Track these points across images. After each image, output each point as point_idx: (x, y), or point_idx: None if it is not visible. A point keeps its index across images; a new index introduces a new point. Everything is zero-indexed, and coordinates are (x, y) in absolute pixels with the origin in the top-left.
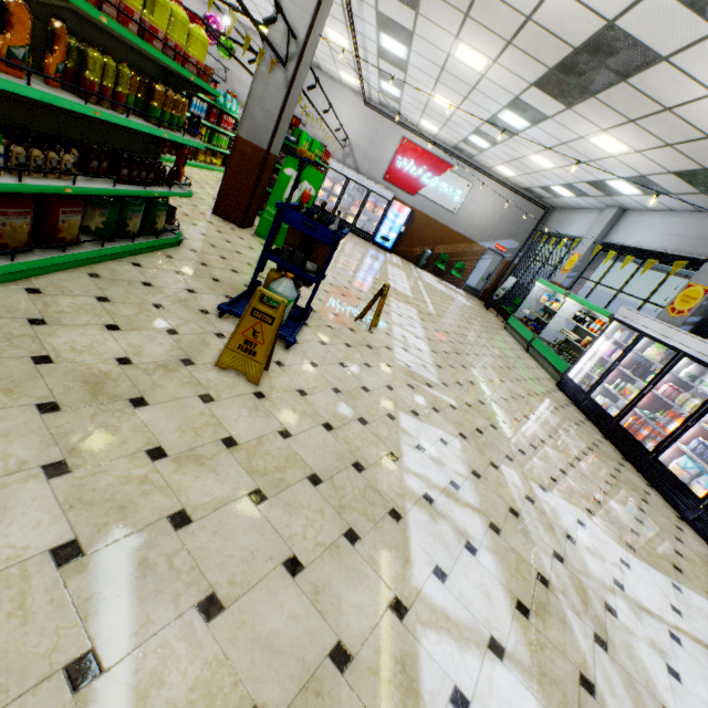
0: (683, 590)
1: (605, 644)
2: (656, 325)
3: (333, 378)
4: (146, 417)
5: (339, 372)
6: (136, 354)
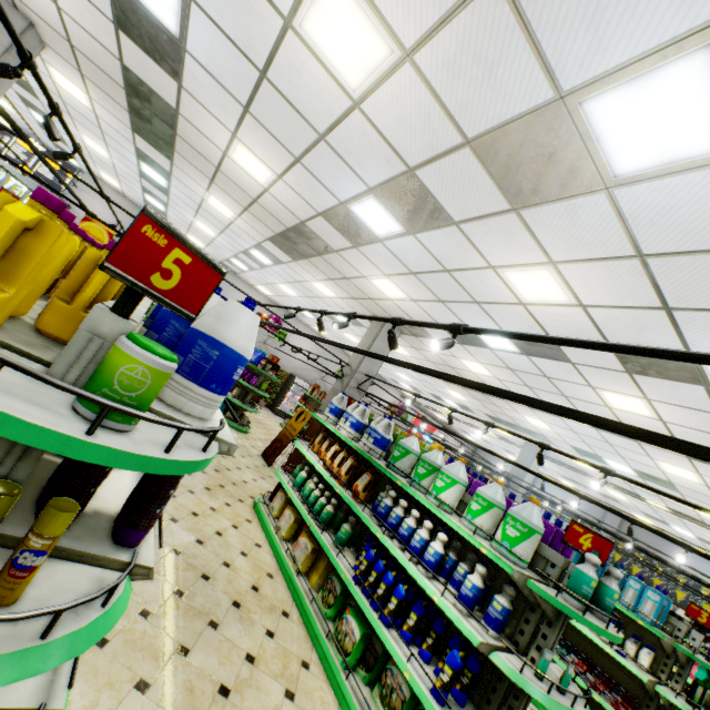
0: None
1: None
2: None
3: None
4: None
5: None
6: None
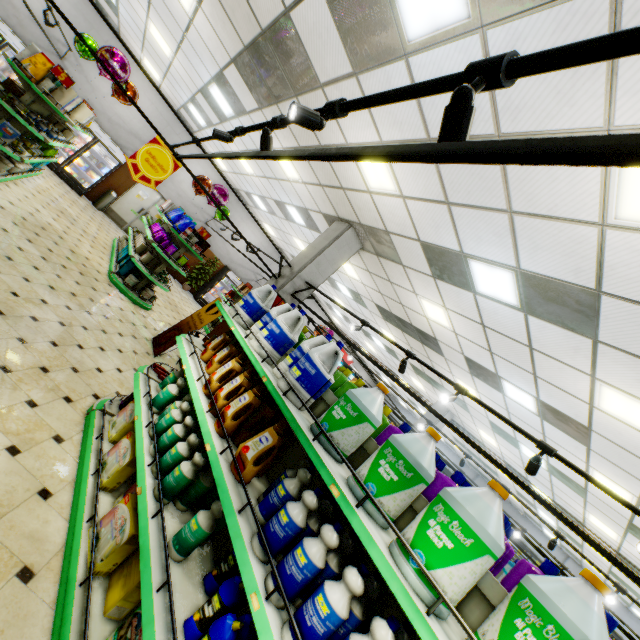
0: None
1: None
2: None
3: None
4: None
5: None
6: None
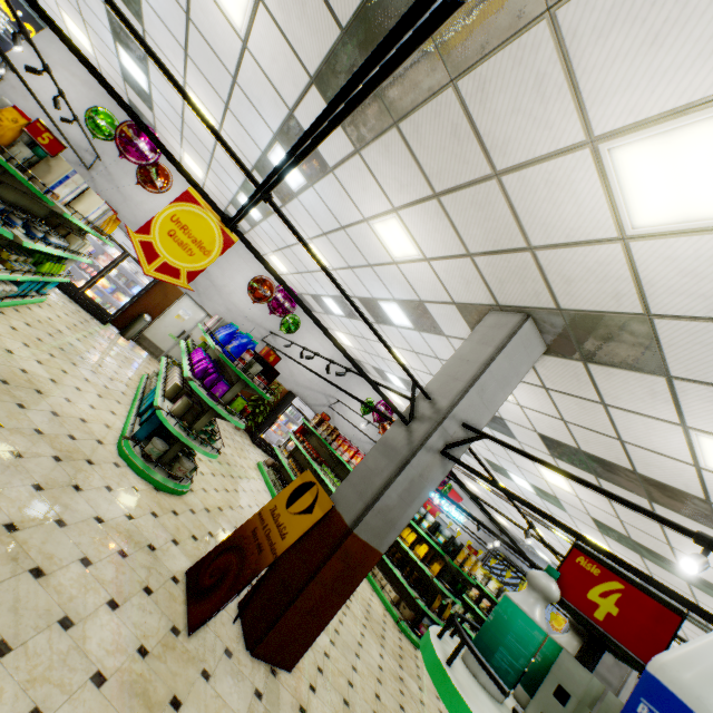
0: None
1: None
2: None
3: None
4: None
5: None
6: None
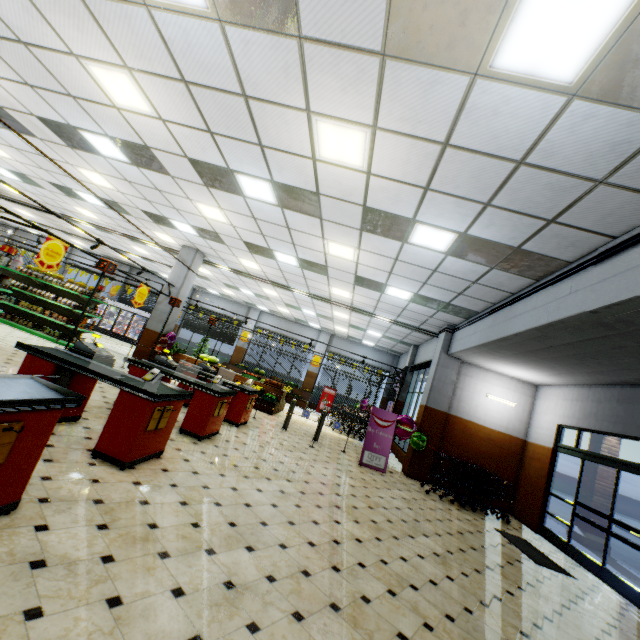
0: None
1: None
2: (112, 302)
3: None
4: None
5: None
6: None
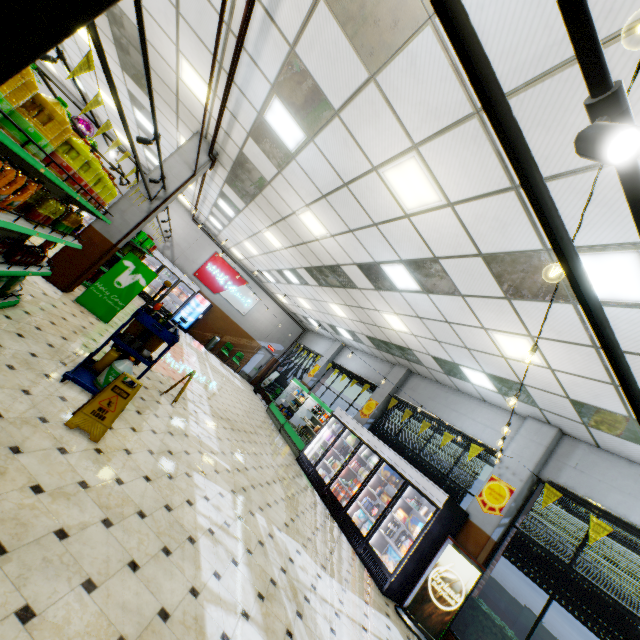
0: (347, 591)
1: (302, 615)
2: (353, 422)
3: (148, 442)
4: (24, 462)
5: (152, 437)
6: (5, 409)
